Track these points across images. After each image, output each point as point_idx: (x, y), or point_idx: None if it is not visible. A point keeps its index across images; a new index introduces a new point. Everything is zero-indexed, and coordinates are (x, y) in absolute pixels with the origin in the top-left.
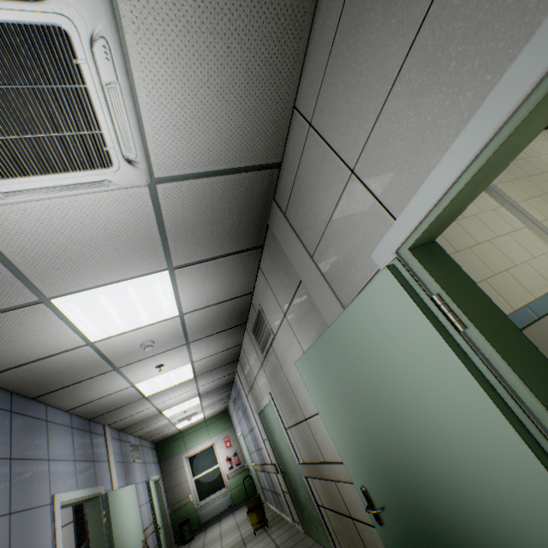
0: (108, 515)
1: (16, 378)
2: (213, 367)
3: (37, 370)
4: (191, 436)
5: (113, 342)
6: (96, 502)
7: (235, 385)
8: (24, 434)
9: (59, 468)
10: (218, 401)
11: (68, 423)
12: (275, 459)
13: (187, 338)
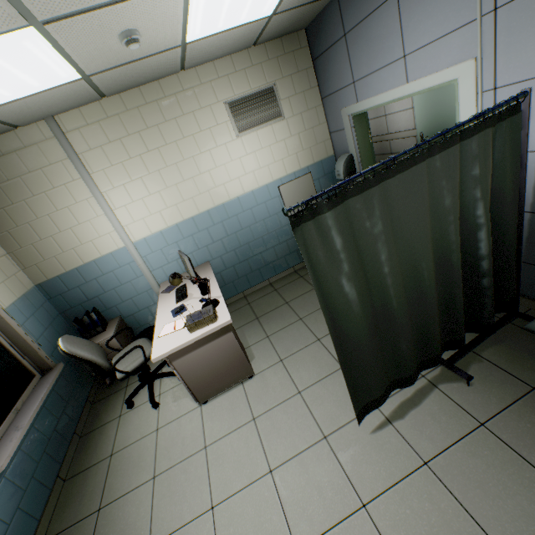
0: None
1: None
2: None
3: None
4: None
5: None
6: None
7: None
8: None
9: None
10: None
11: None
12: None
13: None
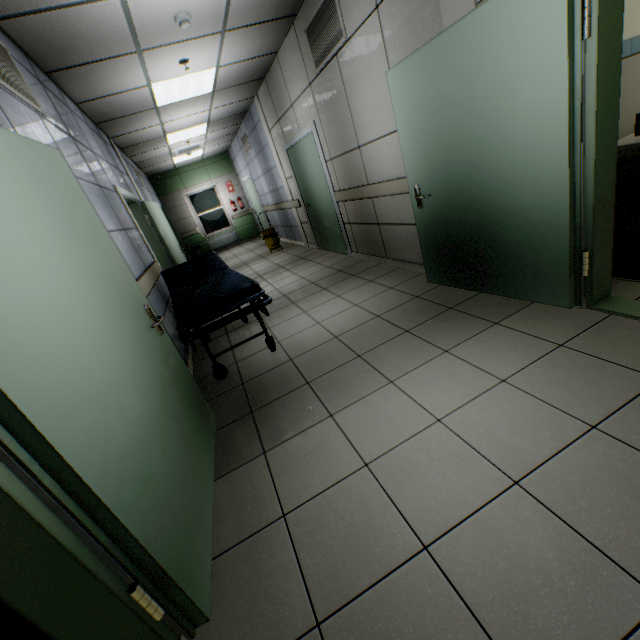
0: (151, 219)
1: (34, 32)
2: (236, 83)
3: (57, 26)
4: (188, 175)
5: (146, 3)
6: (136, 207)
7: (250, 118)
8: (64, 116)
9: (104, 165)
10: (223, 137)
11: (84, 121)
12: (299, 195)
13: (225, 23)
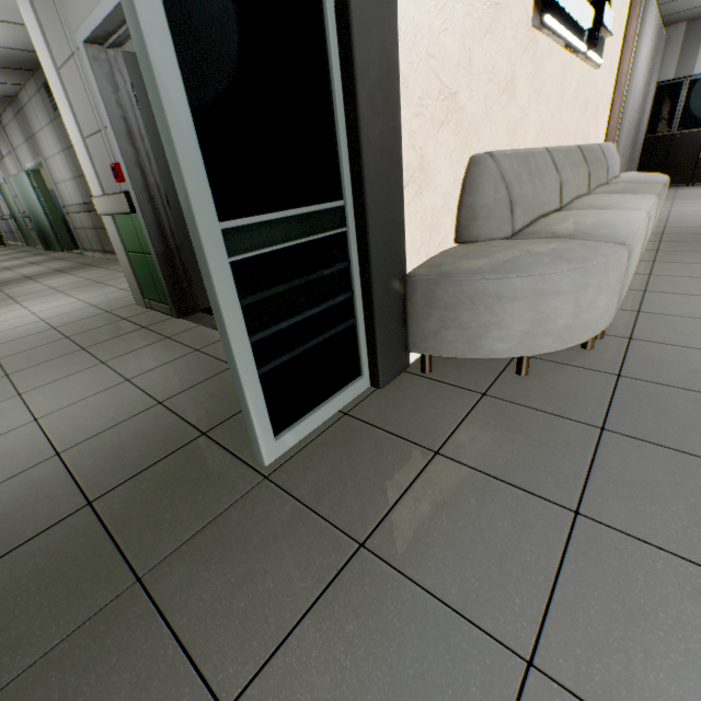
0: None
1: None
2: None
3: None
4: None
5: None
6: None
7: None
8: None
9: None
10: None
11: None
12: (11, 212)
13: None
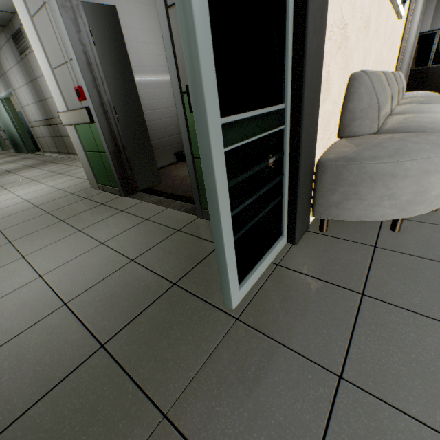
0: None
1: None
2: None
3: None
4: None
5: None
6: None
7: None
8: None
9: None
10: None
11: None
12: None
13: None
